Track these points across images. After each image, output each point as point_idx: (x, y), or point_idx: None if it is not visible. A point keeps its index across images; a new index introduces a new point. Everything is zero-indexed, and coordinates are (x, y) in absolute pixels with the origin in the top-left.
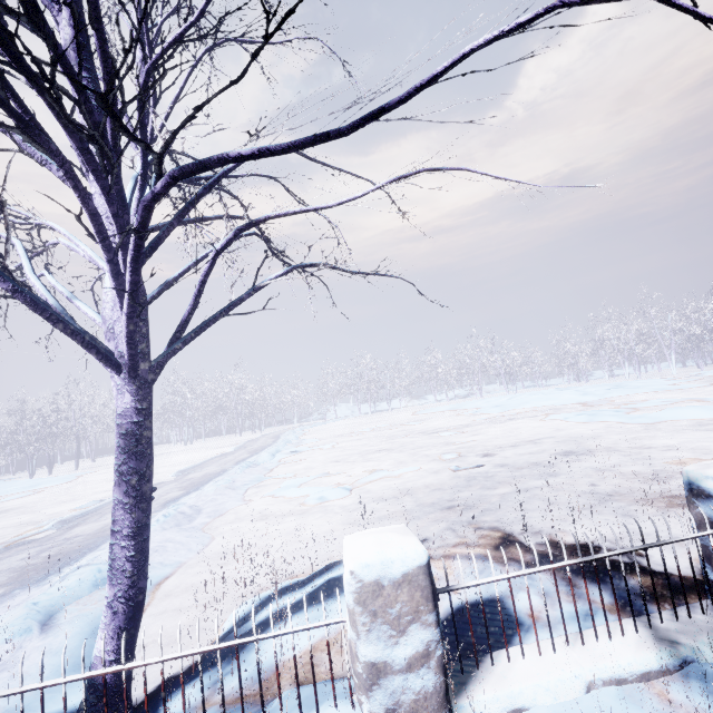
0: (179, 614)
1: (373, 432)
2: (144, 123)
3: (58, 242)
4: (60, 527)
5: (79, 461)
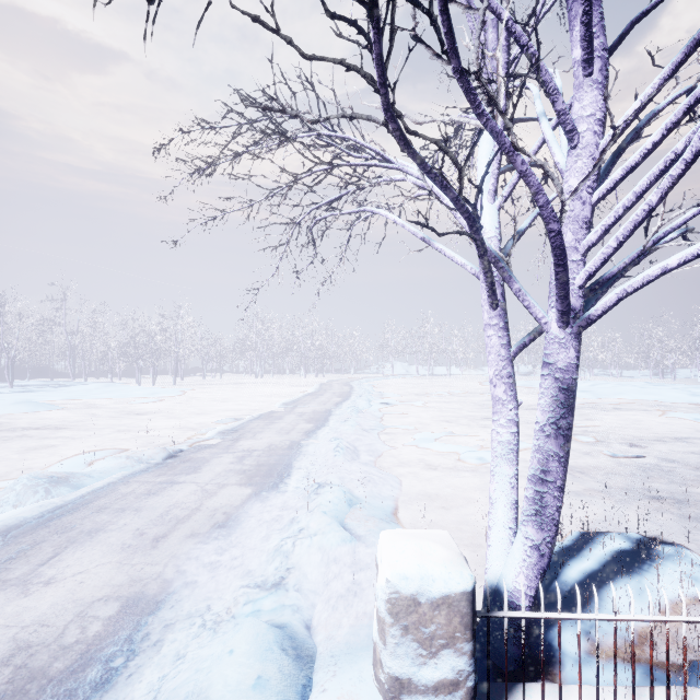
0: None
1: (453, 397)
2: (614, 50)
3: (403, 179)
4: (223, 438)
5: (167, 377)
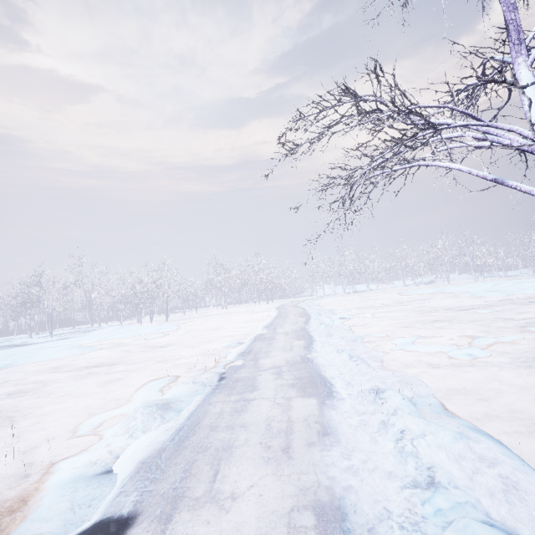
0: (522, 436)
1: (388, 307)
2: None
3: (460, 135)
4: (243, 359)
5: (155, 316)
